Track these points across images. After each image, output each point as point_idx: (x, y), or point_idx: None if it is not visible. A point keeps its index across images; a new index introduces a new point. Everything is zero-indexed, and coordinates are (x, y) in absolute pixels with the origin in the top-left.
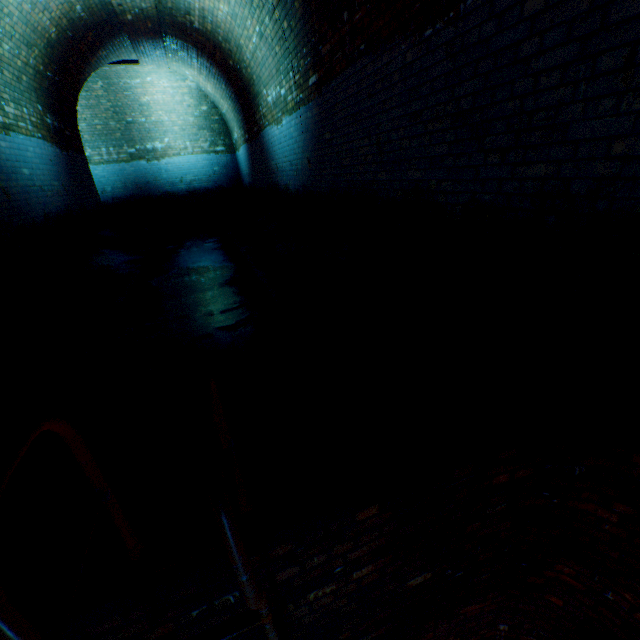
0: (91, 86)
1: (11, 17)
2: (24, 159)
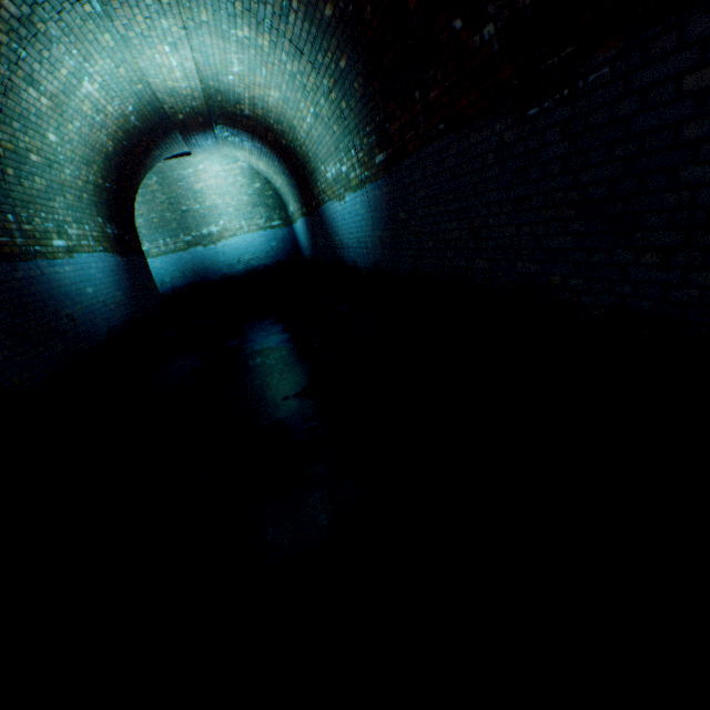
0: (146, 183)
1: (71, 143)
2: (87, 278)
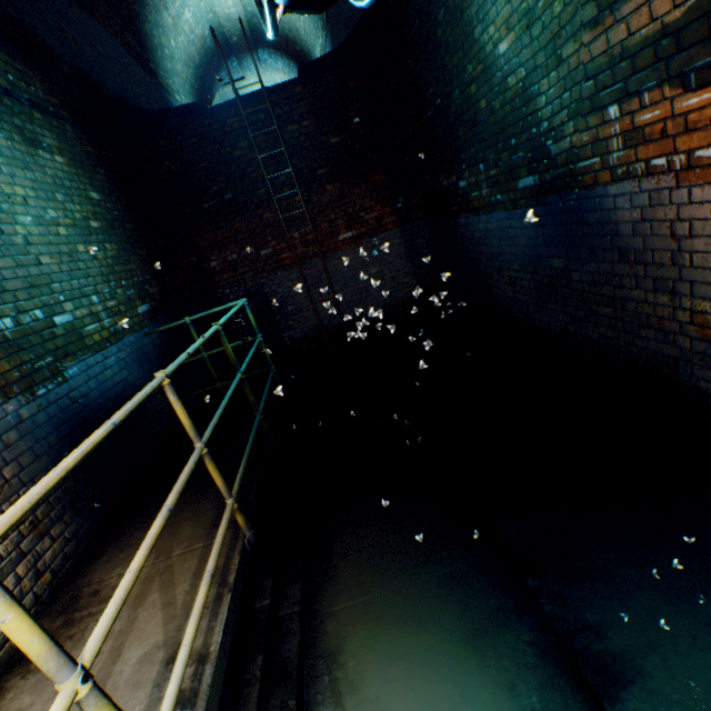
0: None
1: (180, 50)
2: None
